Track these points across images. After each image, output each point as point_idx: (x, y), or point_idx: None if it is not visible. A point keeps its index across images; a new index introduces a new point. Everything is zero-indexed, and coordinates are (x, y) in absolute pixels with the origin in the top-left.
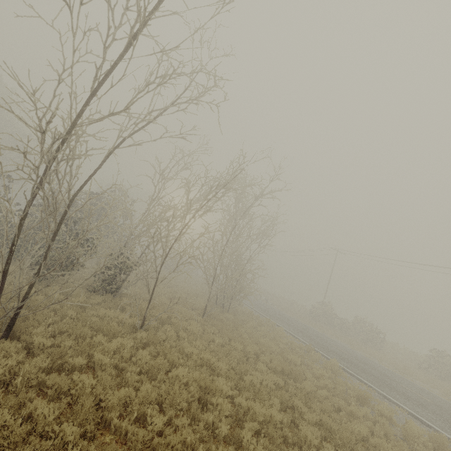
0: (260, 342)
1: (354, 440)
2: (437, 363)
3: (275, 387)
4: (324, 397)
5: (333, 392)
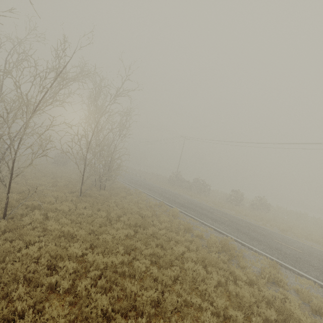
0: (124, 207)
1: (173, 258)
2: (236, 197)
3: (128, 236)
4: (163, 234)
5: (170, 229)
